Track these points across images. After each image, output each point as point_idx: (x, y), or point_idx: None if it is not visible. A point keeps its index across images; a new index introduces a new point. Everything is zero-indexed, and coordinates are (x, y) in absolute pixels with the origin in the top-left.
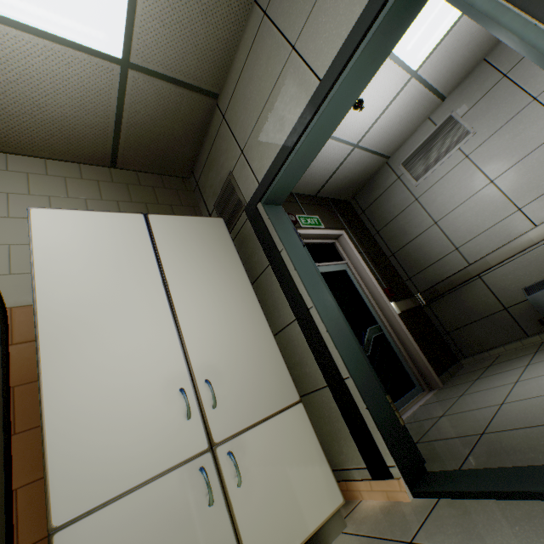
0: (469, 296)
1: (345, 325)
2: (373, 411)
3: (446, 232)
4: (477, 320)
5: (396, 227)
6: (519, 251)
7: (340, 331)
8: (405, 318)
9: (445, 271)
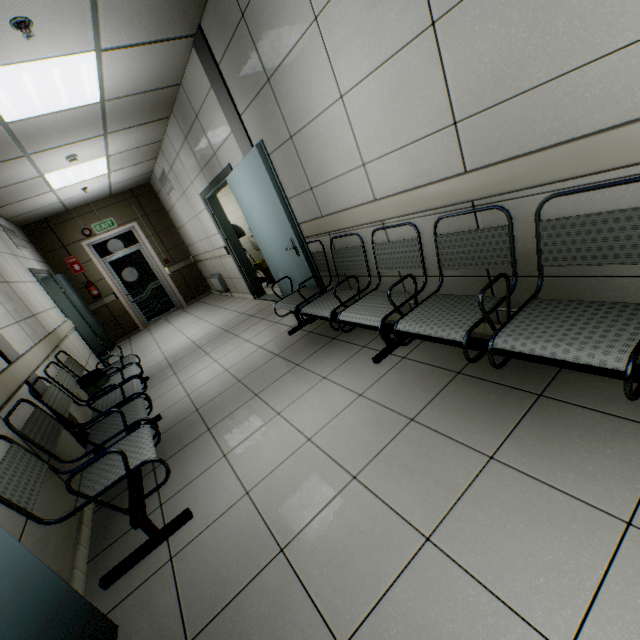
0: (204, 267)
1: (84, 321)
2: (91, 343)
3: (188, 234)
4: (209, 278)
5: (173, 216)
6: (205, 259)
7: (81, 323)
8: (176, 275)
9: (195, 252)
